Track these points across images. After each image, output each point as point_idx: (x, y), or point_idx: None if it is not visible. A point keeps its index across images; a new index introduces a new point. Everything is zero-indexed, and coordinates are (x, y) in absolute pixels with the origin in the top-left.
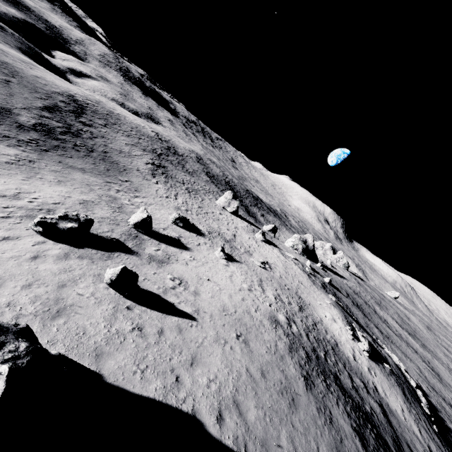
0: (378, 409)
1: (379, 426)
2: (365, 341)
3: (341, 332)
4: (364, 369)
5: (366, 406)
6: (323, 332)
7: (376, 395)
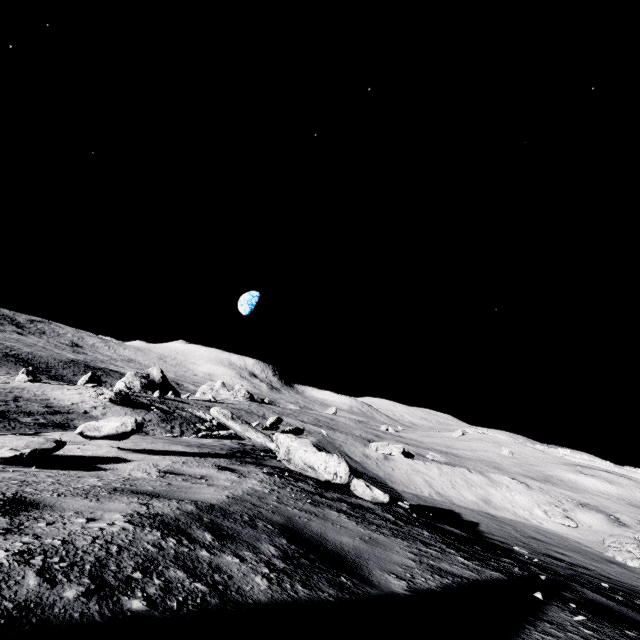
0: (40, 409)
1: (2, 406)
2: (110, 391)
3: (80, 397)
4: (83, 406)
5: (3, 403)
6: (22, 395)
7: (69, 411)
